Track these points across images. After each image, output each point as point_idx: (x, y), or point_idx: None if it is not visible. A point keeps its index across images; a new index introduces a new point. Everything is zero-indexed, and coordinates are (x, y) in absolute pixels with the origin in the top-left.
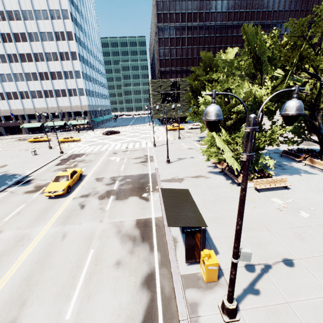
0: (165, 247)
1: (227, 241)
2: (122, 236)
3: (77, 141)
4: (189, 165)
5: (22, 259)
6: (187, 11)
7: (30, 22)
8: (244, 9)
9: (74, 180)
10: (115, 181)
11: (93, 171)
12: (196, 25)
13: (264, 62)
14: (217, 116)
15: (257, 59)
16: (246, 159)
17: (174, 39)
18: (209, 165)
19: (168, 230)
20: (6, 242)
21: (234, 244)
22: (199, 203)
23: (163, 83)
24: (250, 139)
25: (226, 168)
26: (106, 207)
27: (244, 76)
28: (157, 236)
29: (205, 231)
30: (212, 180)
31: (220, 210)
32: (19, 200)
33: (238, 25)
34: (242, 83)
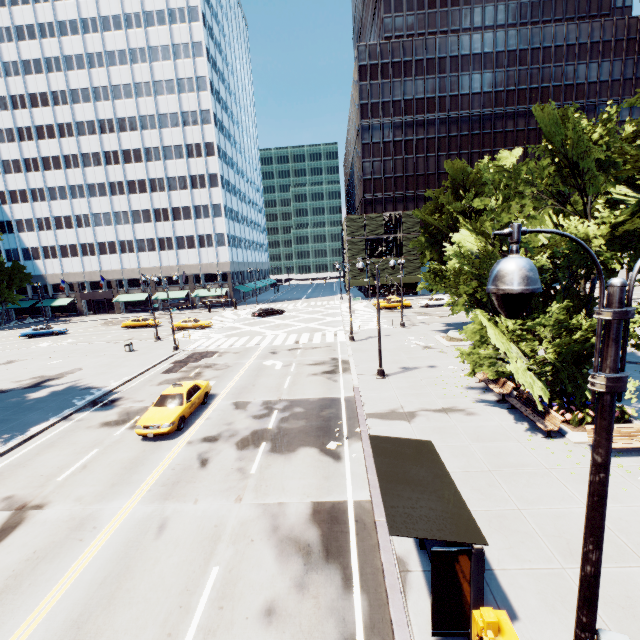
0: (378, 580)
1: (536, 586)
2: (282, 541)
3: (205, 327)
4: (426, 384)
5: (76, 573)
6: (416, 97)
7: (149, 132)
8: (527, 85)
9: (193, 404)
10: (271, 410)
11: (229, 388)
12: (433, 118)
13: (590, 171)
14: (528, 283)
15: (573, 168)
16: (604, 389)
17: (391, 144)
18: (471, 386)
19: (386, 538)
20: (53, 529)
21: (580, 614)
22: (456, 475)
23: (370, 220)
24: (613, 338)
25: (513, 394)
26: (250, 467)
27: (544, 201)
28: (359, 551)
29: (483, 557)
30: (482, 421)
31: (509, 496)
32: (90, 438)
33: (516, 113)
34: (540, 215)
